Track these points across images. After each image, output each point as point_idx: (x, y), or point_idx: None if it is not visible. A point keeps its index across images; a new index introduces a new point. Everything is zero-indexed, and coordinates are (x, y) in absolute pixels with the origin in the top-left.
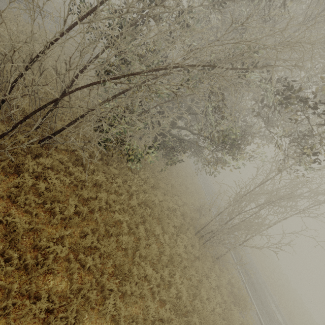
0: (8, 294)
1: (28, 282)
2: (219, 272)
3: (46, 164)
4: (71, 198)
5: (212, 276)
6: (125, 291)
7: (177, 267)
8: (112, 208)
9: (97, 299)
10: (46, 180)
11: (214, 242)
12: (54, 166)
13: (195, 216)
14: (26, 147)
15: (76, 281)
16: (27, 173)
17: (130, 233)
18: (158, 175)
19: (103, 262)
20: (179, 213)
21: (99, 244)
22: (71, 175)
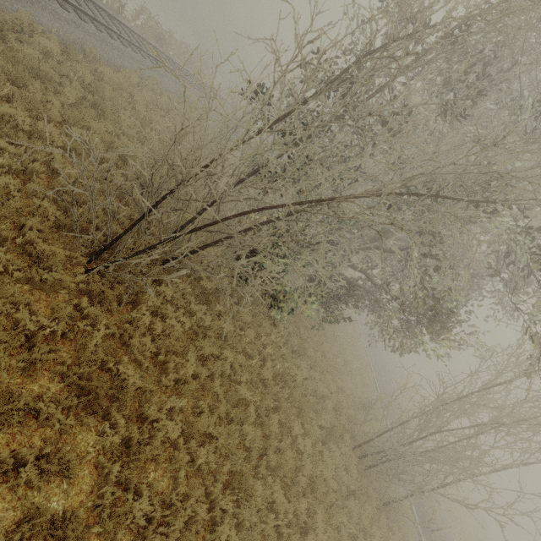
0: (105, 477)
1: (130, 465)
2: (386, 531)
3: (166, 295)
4: (191, 352)
5: (373, 535)
6: (241, 519)
7: (319, 501)
8: (238, 377)
9: (203, 520)
10: (161, 318)
11: (385, 472)
12: (174, 299)
13: (355, 415)
14: (147, 267)
15: (183, 482)
16: (145, 305)
17: (256, 423)
18: (305, 334)
19: (218, 462)
20: (330, 405)
21: (216, 430)
22: (191, 315)
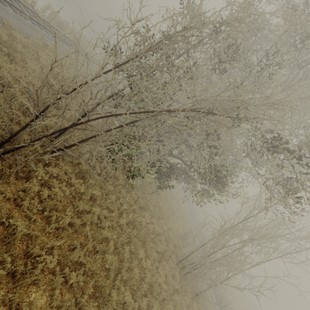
0: None
1: (13, 290)
2: None
3: (53, 173)
4: (69, 208)
5: None
6: None
7: (156, 298)
8: (103, 224)
9: None
10: (49, 188)
11: (195, 275)
12: (59, 176)
13: (178, 243)
14: (39, 155)
15: (57, 297)
16: (36, 179)
17: (115, 253)
18: (148, 197)
19: (85, 281)
20: (163, 238)
21: (85, 259)
22: (71, 186)
